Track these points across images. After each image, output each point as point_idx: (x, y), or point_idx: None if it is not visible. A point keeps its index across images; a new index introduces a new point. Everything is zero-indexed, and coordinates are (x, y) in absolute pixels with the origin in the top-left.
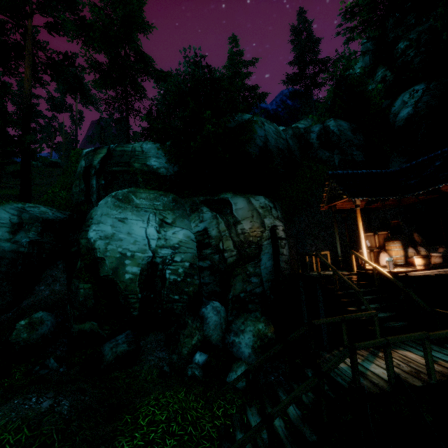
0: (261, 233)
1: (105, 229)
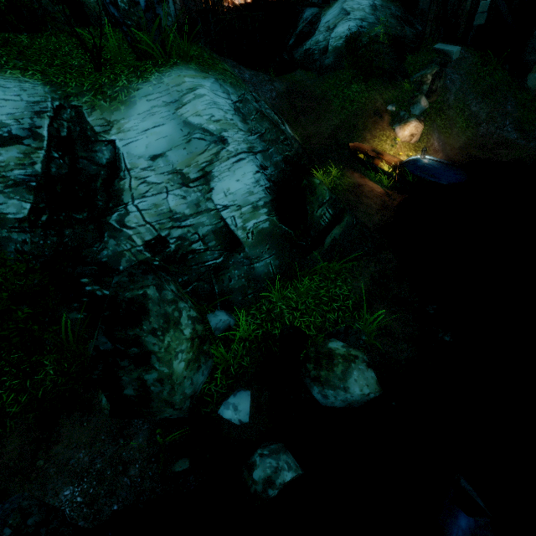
0: None
1: None
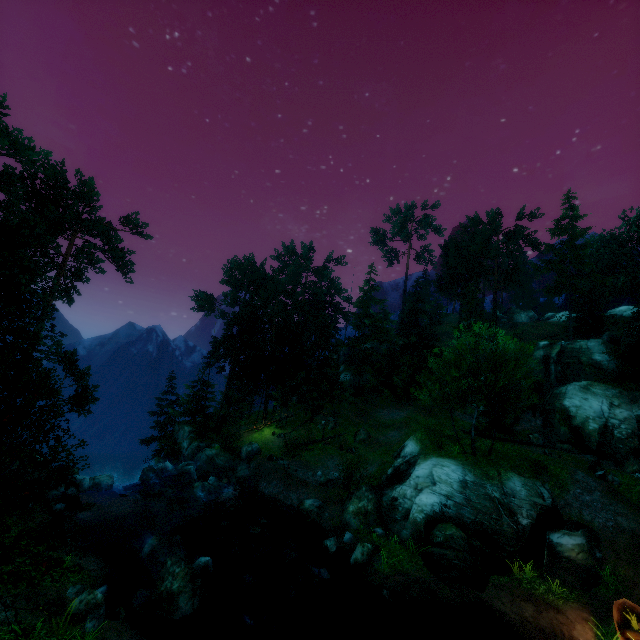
0: None
1: (575, 402)
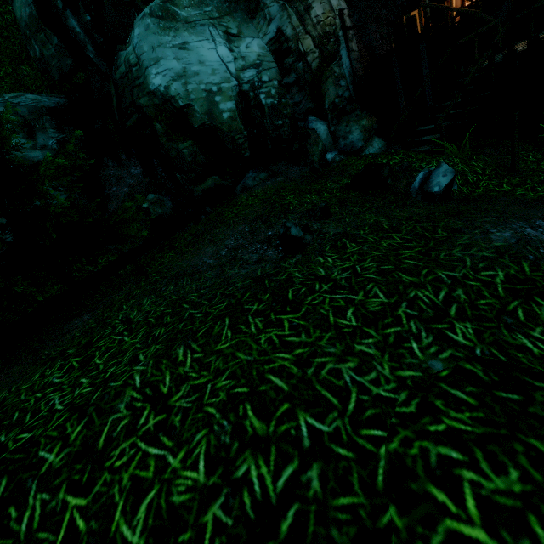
0: (334, 20)
1: (171, 67)
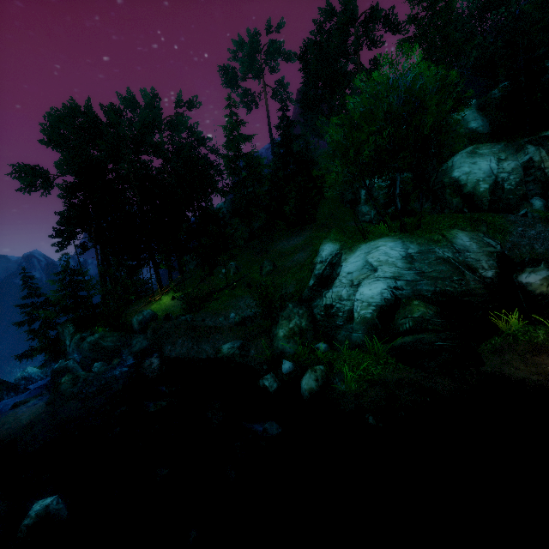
0: None
1: (465, 170)
